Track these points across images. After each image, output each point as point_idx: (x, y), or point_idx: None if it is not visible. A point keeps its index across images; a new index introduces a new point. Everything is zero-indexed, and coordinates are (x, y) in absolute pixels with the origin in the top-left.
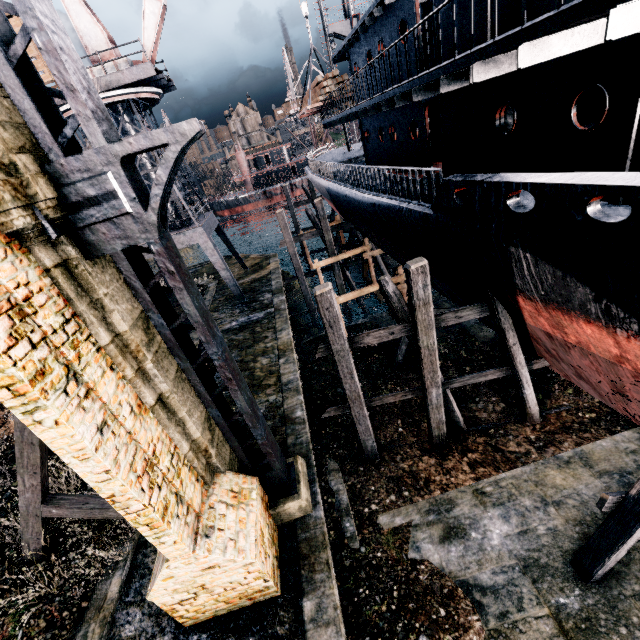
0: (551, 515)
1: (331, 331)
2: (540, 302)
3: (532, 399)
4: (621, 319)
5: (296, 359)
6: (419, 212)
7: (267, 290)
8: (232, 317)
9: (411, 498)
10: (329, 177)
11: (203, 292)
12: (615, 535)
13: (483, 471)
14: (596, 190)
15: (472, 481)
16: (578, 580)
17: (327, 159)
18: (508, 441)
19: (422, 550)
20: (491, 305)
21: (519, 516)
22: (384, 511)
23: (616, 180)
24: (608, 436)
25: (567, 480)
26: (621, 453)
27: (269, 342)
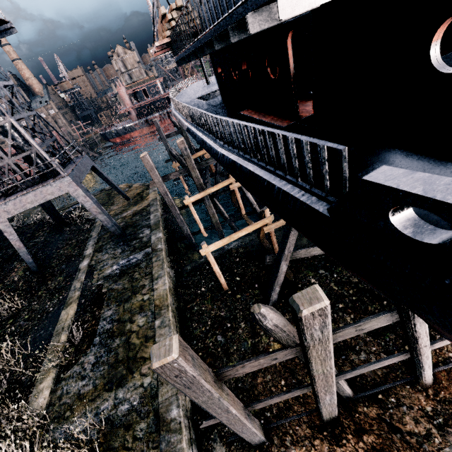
0: None
1: (189, 390)
2: None
3: (430, 375)
4: None
5: (177, 298)
6: (302, 203)
7: (146, 225)
8: (113, 259)
9: None
10: (187, 118)
11: (90, 228)
12: None
13: None
14: None
15: None
16: None
17: (190, 93)
18: (403, 415)
19: None
20: (408, 320)
21: None
22: None
23: None
24: None
25: None
26: None
27: (146, 293)
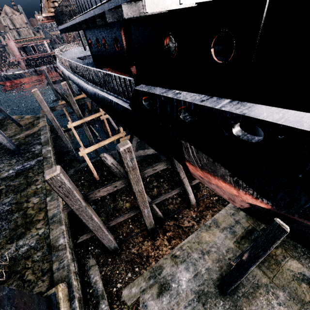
0: (206, 260)
1: (68, 199)
2: (198, 168)
3: (193, 198)
4: (244, 187)
5: None
6: (122, 106)
7: (37, 143)
8: (9, 166)
9: (140, 272)
10: (68, 68)
11: None
12: (236, 276)
13: (174, 242)
14: (240, 118)
15: (170, 250)
16: (221, 295)
17: (71, 54)
18: (184, 221)
19: (148, 307)
20: (171, 161)
21: (193, 265)
22: (125, 286)
23: (253, 112)
24: (223, 208)
25: (210, 237)
26: (229, 216)
27: (39, 184)
